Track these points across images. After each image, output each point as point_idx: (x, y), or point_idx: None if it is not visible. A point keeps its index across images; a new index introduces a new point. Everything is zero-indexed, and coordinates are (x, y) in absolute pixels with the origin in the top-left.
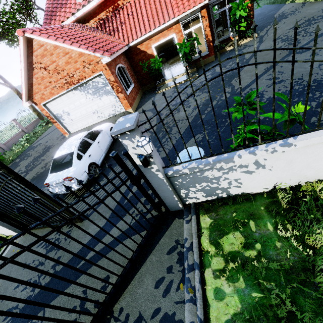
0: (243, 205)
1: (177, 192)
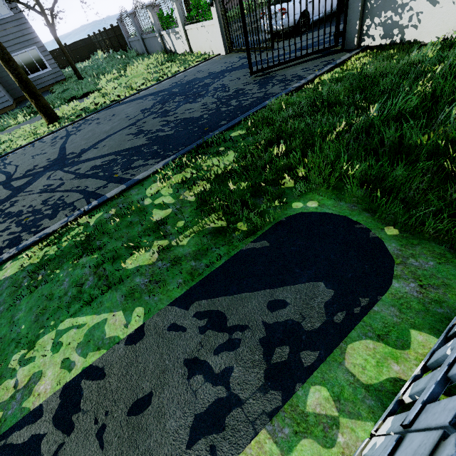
0: (405, 50)
1: (362, 22)
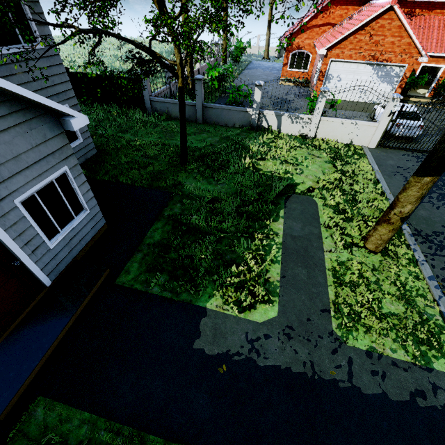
0: None
1: None
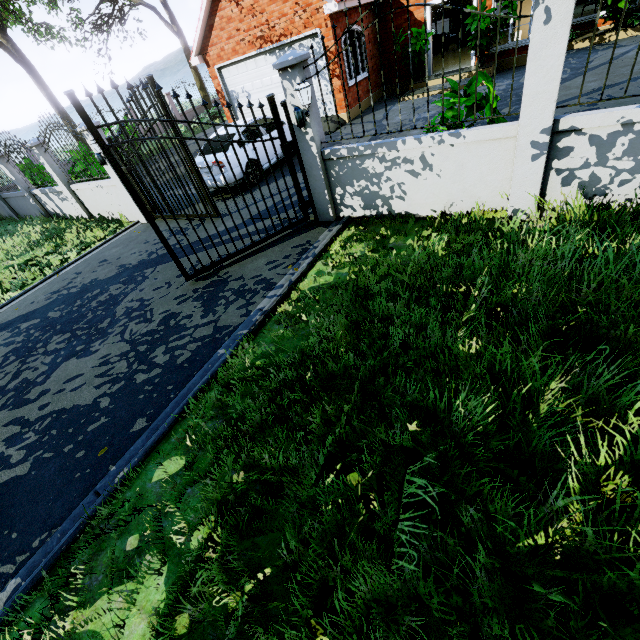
0: (399, 225)
1: (332, 191)
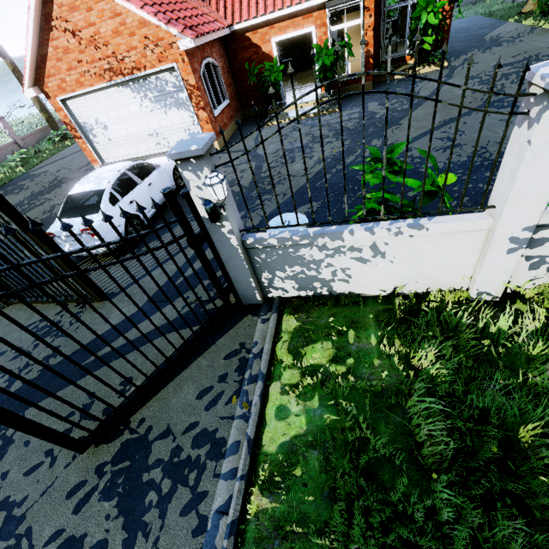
0: (347, 309)
1: (257, 275)
